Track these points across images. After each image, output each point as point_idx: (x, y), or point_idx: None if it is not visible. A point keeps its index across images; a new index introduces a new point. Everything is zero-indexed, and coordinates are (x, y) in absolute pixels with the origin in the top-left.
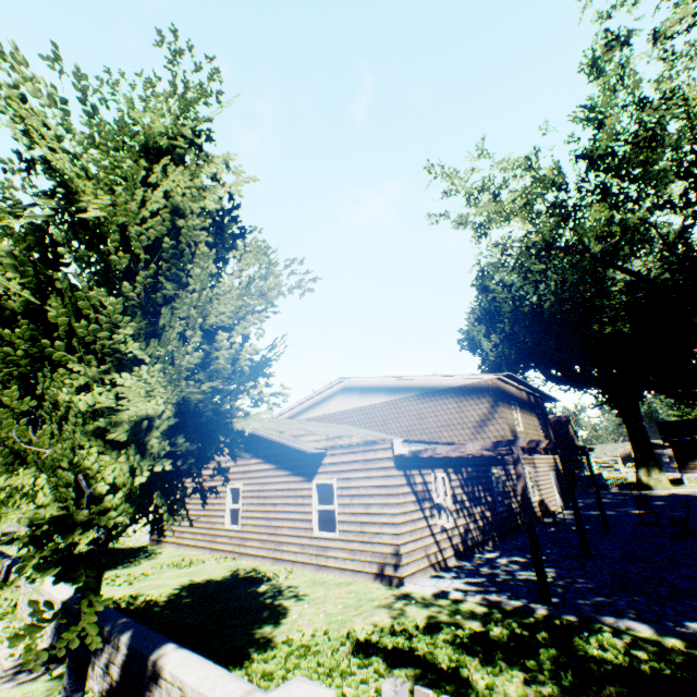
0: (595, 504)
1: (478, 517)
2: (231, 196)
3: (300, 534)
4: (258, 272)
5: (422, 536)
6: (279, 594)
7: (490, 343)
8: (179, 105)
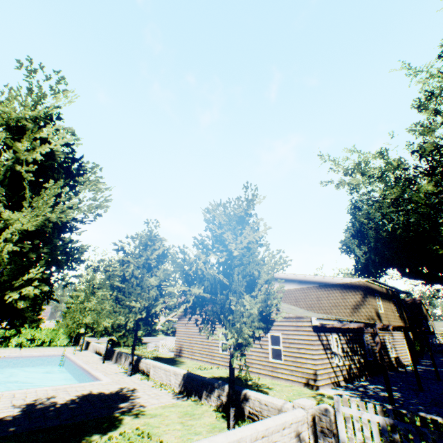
0: (437, 364)
1: (356, 362)
2: (257, 227)
3: (262, 359)
4: (276, 264)
5: (326, 367)
6: (259, 386)
7: (361, 251)
8: (247, 204)
